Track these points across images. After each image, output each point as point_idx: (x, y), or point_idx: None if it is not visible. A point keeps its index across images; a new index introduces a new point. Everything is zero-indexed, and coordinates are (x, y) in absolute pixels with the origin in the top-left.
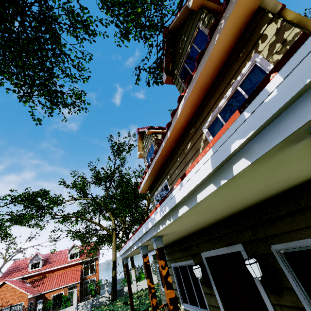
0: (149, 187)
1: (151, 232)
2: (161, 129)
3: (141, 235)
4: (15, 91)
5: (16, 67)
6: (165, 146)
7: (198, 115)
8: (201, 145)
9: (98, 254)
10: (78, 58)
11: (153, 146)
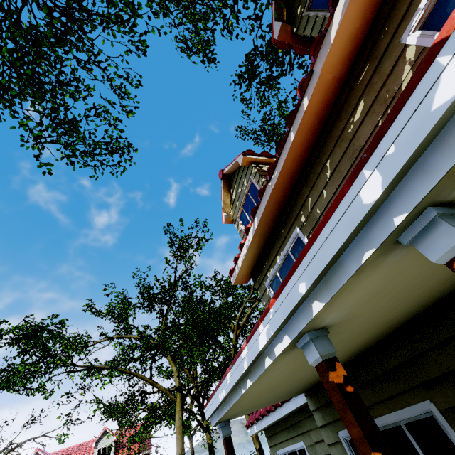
0: (252, 269)
1: (442, 148)
2: (266, 157)
3: (341, 241)
4: (15, 126)
5: (15, 67)
6: (296, 139)
7: (380, 25)
8: (404, 79)
9: (149, 446)
10: (120, 77)
11: (256, 182)
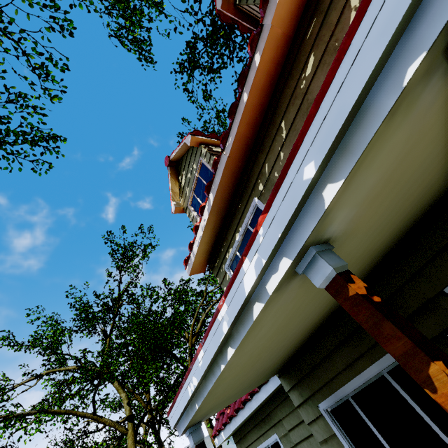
0: (209, 255)
1: None
2: (215, 139)
3: (373, 62)
4: None
5: None
6: (249, 100)
7: None
8: None
9: None
10: (40, 54)
11: (207, 162)
